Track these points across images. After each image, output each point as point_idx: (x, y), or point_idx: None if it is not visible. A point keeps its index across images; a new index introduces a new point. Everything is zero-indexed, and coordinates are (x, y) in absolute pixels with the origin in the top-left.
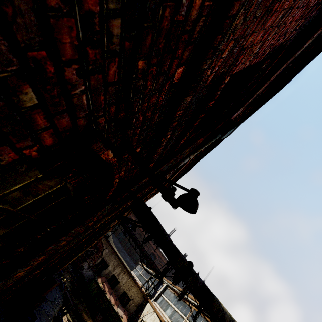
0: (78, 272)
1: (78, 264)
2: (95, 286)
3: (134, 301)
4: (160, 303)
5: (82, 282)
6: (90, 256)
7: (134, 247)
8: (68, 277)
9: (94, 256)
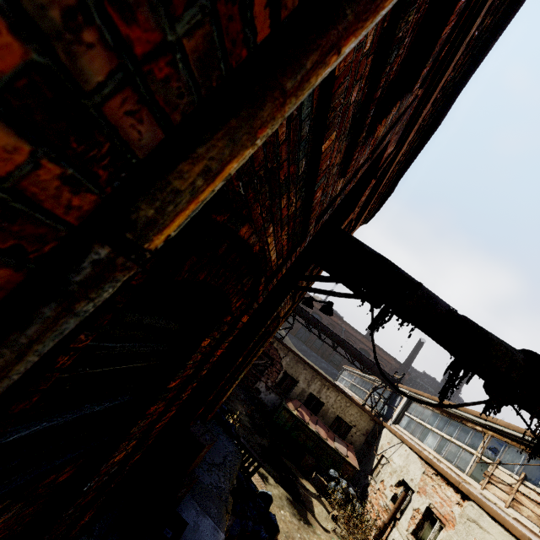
0: (254, 398)
1: (250, 387)
2: (287, 416)
3: (357, 428)
4: (407, 426)
5: (265, 411)
6: (265, 373)
7: (330, 346)
8: (242, 409)
9: (270, 371)
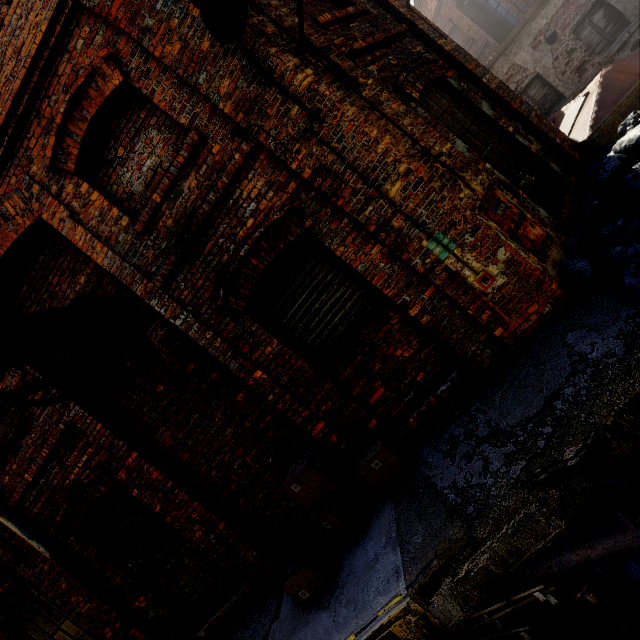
0: None
1: None
2: None
3: None
4: None
5: None
6: None
7: None
8: None
9: None
